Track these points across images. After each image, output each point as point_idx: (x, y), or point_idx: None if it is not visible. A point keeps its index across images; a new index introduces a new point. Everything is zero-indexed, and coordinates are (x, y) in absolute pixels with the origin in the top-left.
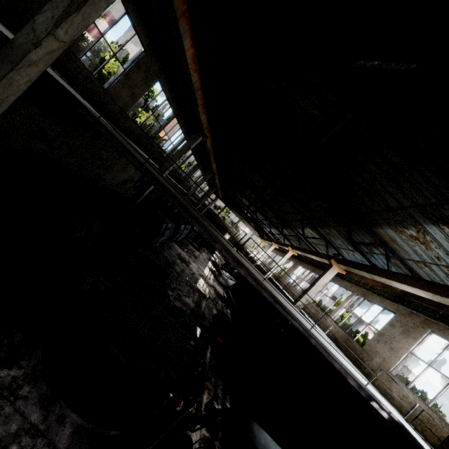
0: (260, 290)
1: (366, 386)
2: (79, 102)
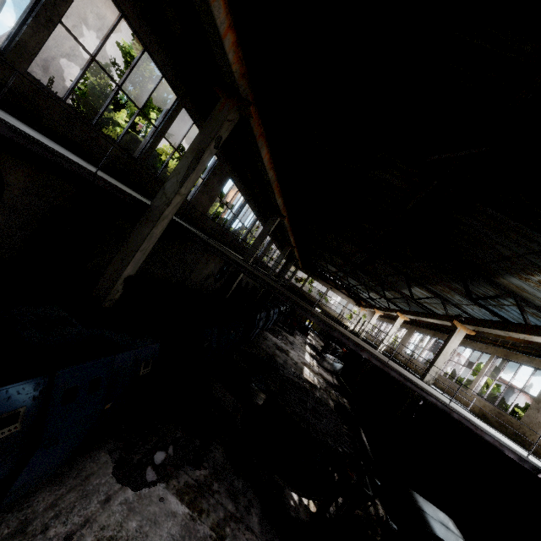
0: (387, 371)
1: (528, 458)
2: (190, 230)
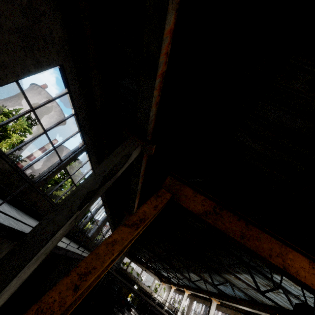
0: None
1: None
2: None
